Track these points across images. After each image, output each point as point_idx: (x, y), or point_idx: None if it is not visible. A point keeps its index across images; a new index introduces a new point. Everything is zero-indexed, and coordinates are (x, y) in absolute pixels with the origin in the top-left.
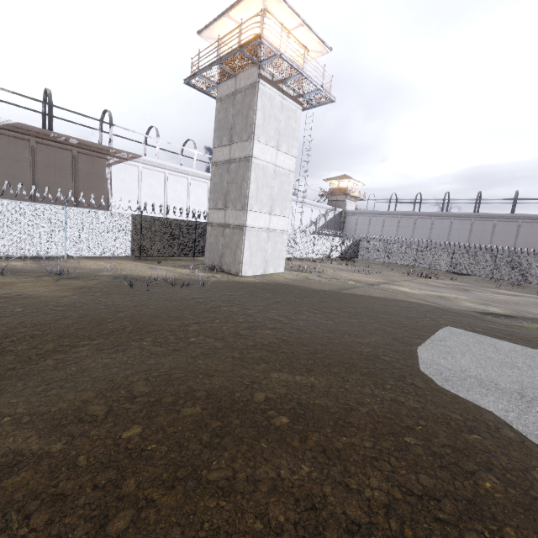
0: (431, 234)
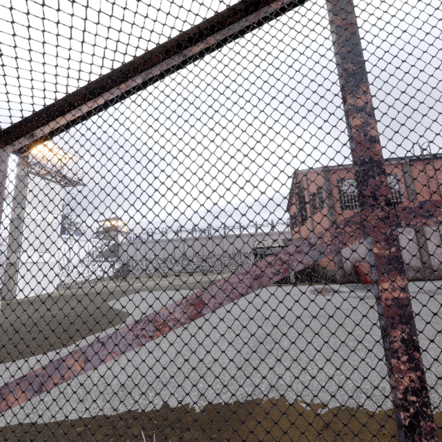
0: (175, 252)
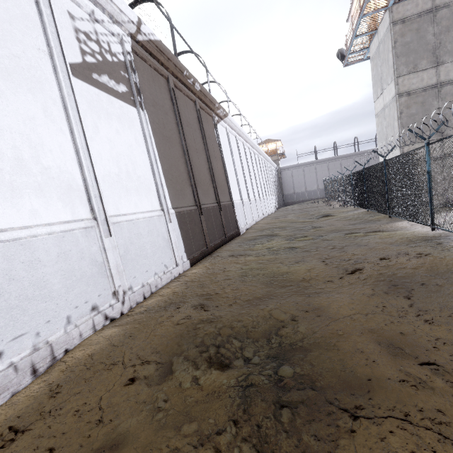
0: (356, 169)
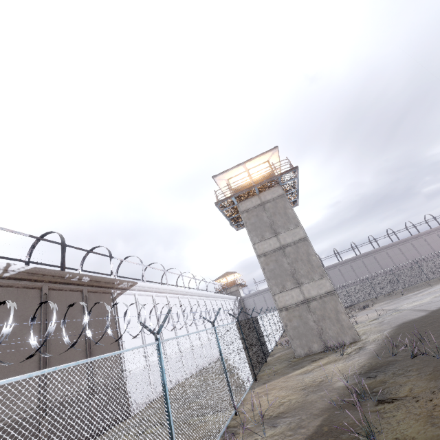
0: None
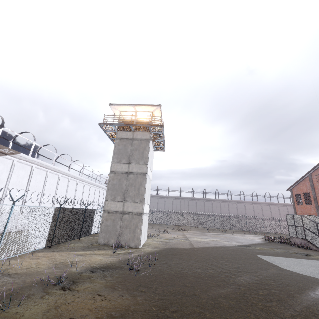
0: (165, 206)
